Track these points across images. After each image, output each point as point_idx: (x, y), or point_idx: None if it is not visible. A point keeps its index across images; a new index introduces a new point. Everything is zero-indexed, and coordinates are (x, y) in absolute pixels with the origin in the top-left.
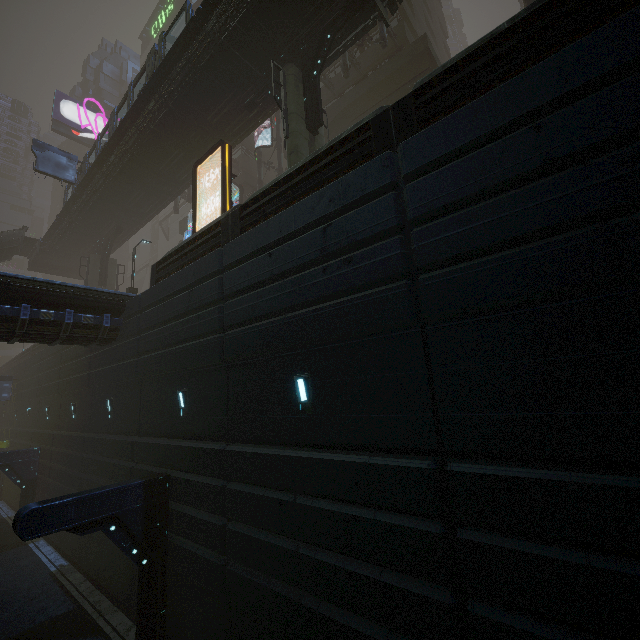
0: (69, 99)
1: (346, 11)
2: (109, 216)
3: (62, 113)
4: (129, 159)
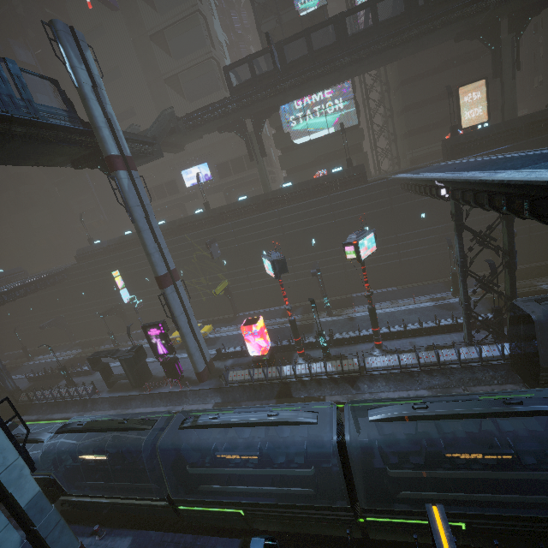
0: None
1: (543, 9)
2: (281, 99)
3: None
4: (359, 62)
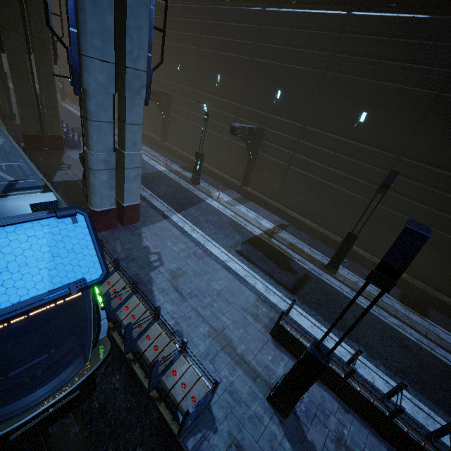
0: None
1: None
2: None
3: None
4: None
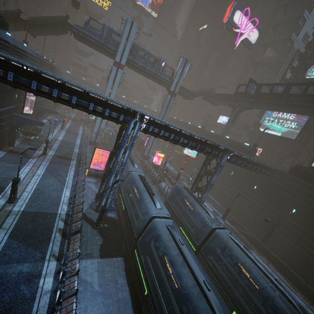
0: (239, 9)
1: None
2: (252, 105)
3: (233, 18)
4: (287, 106)
